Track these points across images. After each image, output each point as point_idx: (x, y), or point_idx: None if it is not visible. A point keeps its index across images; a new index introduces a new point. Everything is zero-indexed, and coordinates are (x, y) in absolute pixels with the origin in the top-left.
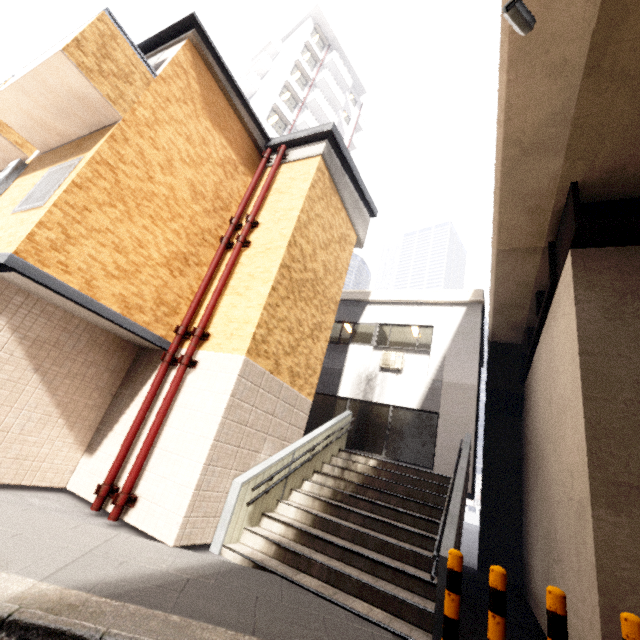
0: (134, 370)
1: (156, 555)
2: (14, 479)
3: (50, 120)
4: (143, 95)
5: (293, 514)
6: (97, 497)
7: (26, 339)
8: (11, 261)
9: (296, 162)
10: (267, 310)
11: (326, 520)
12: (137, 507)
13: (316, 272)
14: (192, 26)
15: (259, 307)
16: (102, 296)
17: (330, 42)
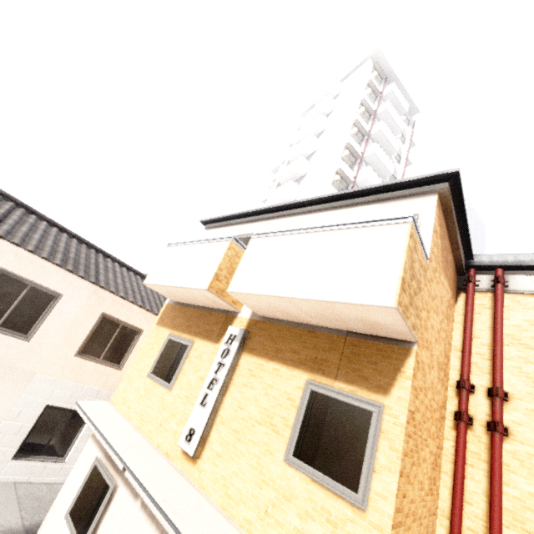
0: None
1: None
2: None
3: (299, 314)
4: (423, 293)
5: None
6: None
7: None
8: None
9: (529, 296)
10: None
11: None
12: None
13: None
14: (446, 180)
15: None
16: None
17: (387, 75)
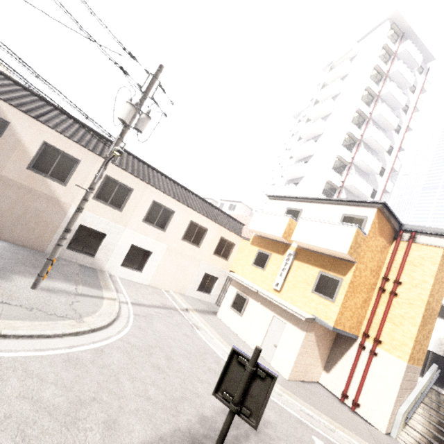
0: (338, 340)
1: (385, 440)
2: (310, 379)
3: (318, 250)
4: (362, 247)
5: (420, 428)
6: (342, 397)
7: (316, 336)
8: (332, 329)
9: (423, 245)
10: (414, 340)
11: (442, 440)
12: (360, 408)
13: (432, 307)
14: (380, 204)
15: (411, 339)
16: (345, 328)
17: (404, 31)
